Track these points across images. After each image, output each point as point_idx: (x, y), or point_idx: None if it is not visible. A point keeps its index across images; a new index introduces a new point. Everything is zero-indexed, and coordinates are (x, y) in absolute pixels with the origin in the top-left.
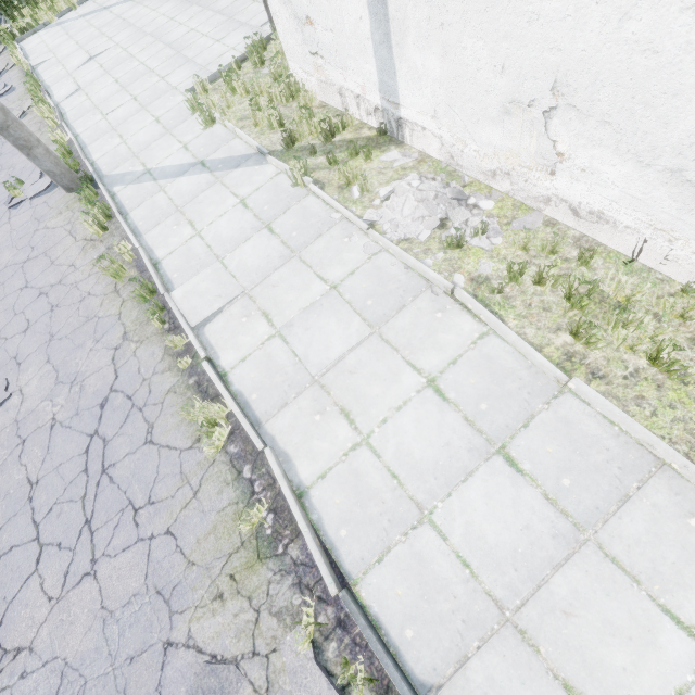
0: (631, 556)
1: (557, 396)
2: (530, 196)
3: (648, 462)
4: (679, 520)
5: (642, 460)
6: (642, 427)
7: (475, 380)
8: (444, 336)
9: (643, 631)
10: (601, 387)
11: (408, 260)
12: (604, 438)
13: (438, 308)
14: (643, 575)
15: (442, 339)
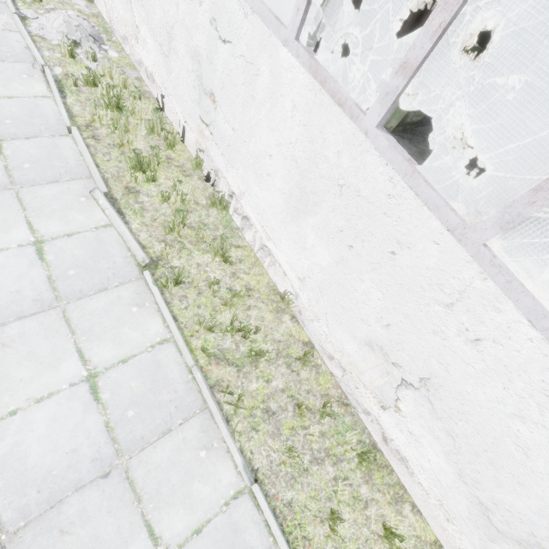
0: (33, 201)
1: (62, 136)
2: (136, 59)
3: (85, 174)
4: (76, 196)
5: (82, 173)
6: (89, 155)
7: (16, 110)
8: (17, 85)
9: (6, 226)
10: (92, 142)
11: (27, 40)
12: (71, 159)
13: (28, 73)
14: (31, 208)
15: (14, 85)
